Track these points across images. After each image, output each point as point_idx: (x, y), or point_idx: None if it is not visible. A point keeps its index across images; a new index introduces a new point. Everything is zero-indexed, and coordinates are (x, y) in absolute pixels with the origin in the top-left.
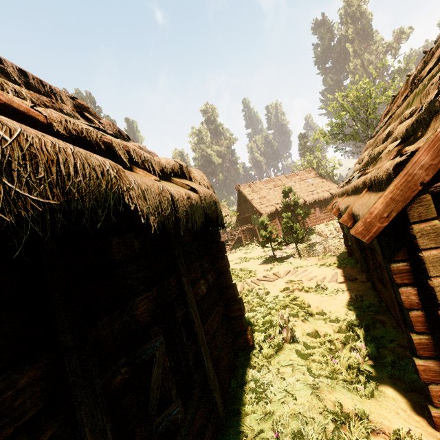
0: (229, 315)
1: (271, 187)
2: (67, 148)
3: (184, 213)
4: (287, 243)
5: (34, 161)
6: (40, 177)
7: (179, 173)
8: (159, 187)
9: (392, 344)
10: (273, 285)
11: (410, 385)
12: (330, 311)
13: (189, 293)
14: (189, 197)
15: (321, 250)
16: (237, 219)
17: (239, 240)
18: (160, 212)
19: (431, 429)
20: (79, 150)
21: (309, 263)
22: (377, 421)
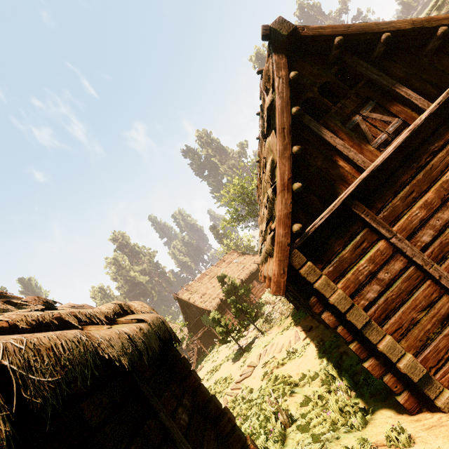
0: (223, 434)
1: (206, 281)
2: (52, 335)
3: (142, 344)
4: (245, 326)
5: (40, 354)
6: (46, 363)
7: (121, 312)
8: (116, 332)
9: (359, 367)
10: (253, 378)
11: (384, 392)
12: (308, 370)
13: (172, 428)
14: (140, 329)
15: (276, 317)
16: (189, 329)
17: (200, 351)
18: (126, 352)
19: (410, 417)
20: (57, 333)
21: (273, 335)
22: (377, 440)
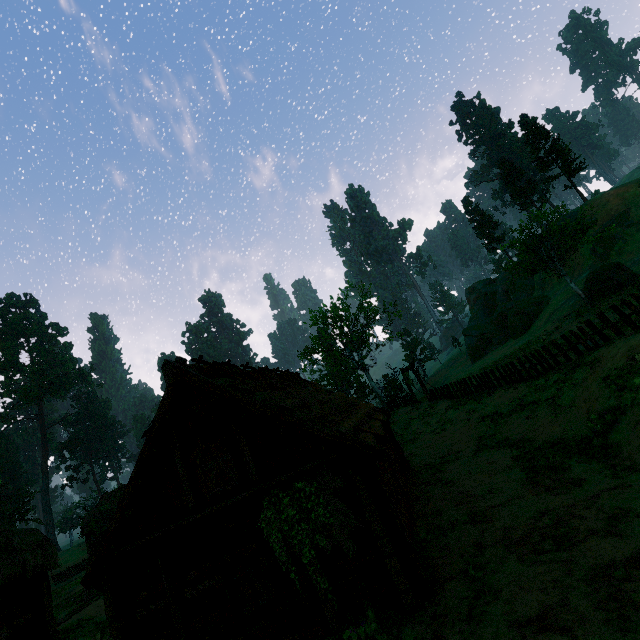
0: None
1: None
2: None
3: None
4: None
5: None
6: None
7: None
8: None
9: None
10: None
11: None
12: None
13: None
14: None
15: None
16: None
17: None
18: None
19: None
20: None
21: None
22: None
